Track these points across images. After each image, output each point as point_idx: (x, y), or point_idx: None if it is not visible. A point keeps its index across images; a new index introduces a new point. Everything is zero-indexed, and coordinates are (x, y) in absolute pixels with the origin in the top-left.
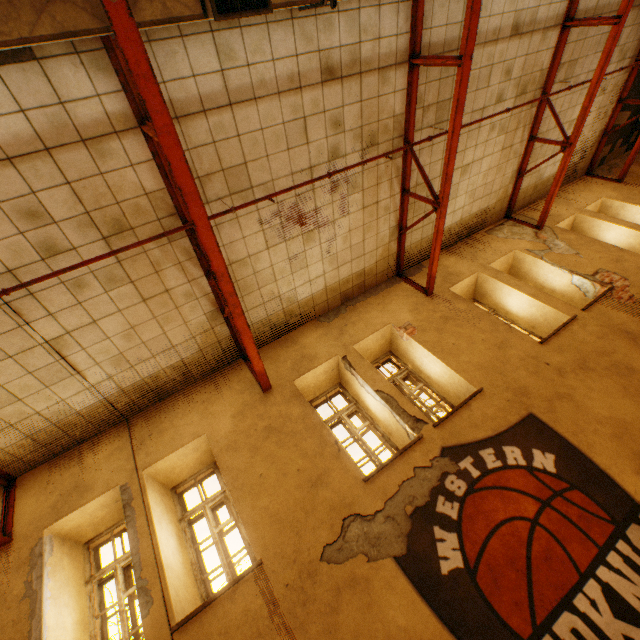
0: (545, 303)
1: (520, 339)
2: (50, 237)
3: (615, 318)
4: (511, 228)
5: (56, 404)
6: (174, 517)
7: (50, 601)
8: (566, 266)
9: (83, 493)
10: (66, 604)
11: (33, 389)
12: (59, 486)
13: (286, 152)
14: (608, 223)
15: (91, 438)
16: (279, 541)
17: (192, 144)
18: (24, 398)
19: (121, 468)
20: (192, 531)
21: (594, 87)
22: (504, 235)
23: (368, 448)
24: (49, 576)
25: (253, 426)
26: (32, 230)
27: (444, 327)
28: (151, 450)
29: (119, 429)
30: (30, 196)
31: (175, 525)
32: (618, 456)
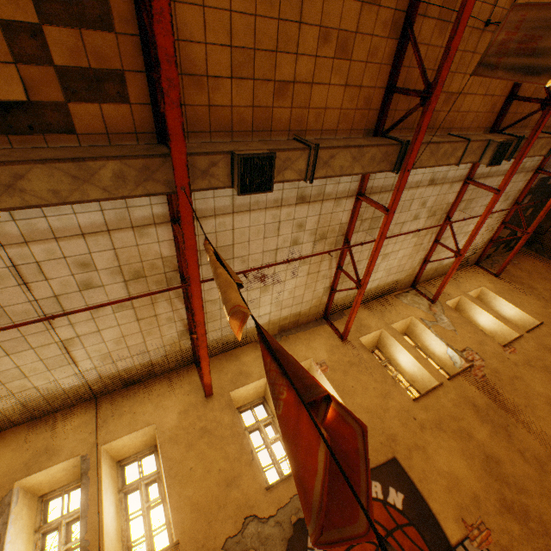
0: (424, 367)
1: (400, 393)
2: (90, 278)
3: (469, 391)
4: (413, 297)
5: (50, 382)
6: (116, 487)
7: (9, 545)
8: (445, 339)
9: (51, 456)
10: (19, 549)
11: (39, 371)
12: (33, 446)
13: (262, 239)
14: (481, 309)
15: (65, 408)
16: (195, 527)
17: (201, 232)
18: (30, 376)
19: (85, 440)
20: (126, 500)
21: (479, 226)
22: (407, 301)
23: (274, 457)
24: (12, 523)
25: (193, 425)
26: (80, 273)
27: (349, 370)
28: (111, 429)
29: (89, 405)
30: (87, 254)
31: (115, 495)
32: (446, 504)
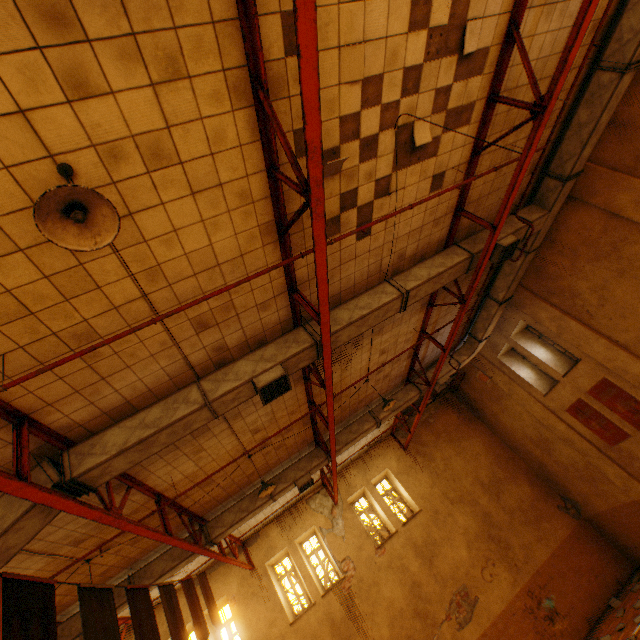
0: (307, 586)
1: (283, 619)
2: None
3: (333, 606)
4: (322, 498)
5: None
6: None
7: None
8: (333, 549)
9: None
10: None
11: None
12: None
13: None
14: (376, 501)
15: None
16: None
17: None
18: None
19: None
20: None
21: (333, 486)
22: (315, 506)
23: None
24: None
25: None
26: None
27: (250, 602)
28: None
29: None
30: None
31: None
32: None
